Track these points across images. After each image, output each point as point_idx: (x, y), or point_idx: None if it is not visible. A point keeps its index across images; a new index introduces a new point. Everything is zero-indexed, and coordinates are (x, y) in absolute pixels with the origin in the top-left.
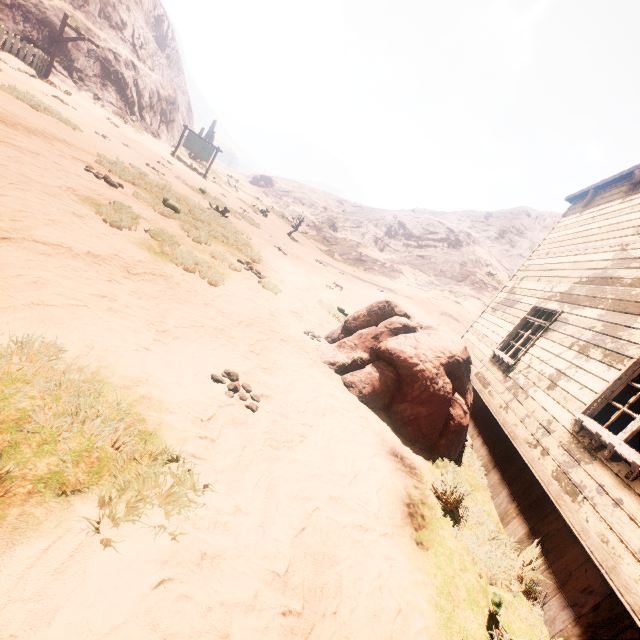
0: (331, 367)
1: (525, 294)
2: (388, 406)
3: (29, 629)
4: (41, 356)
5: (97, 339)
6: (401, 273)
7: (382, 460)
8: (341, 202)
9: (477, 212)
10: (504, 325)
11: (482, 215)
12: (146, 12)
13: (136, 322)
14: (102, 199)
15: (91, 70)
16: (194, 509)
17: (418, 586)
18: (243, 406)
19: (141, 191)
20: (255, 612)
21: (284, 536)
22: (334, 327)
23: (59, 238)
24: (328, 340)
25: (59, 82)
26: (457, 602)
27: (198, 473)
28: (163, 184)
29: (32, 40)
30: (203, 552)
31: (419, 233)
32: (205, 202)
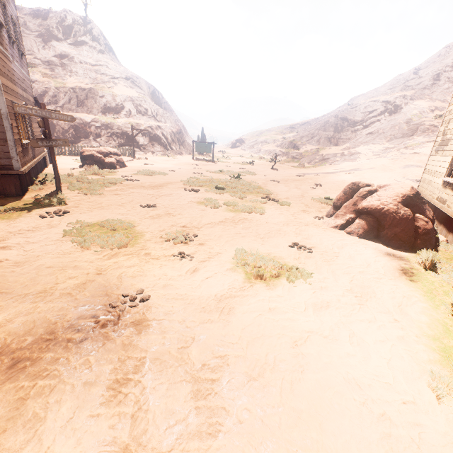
0: (336, 228)
1: (452, 133)
2: (377, 236)
3: (291, 299)
4: (243, 253)
5: (248, 245)
6: (358, 153)
7: (381, 257)
8: (292, 127)
9: (405, 73)
10: (445, 159)
11: (410, 73)
12: (147, 94)
13: (252, 237)
14: (200, 199)
15: (145, 141)
16: (311, 279)
17: (413, 291)
18: (306, 252)
19: (205, 188)
20: (345, 296)
21: (345, 282)
22: (327, 209)
23: (209, 220)
24: (328, 217)
25: (138, 156)
26: (437, 294)
27: (306, 270)
28: (207, 179)
29: (122, 144)
30: (321, 286)
31: (360, 118)
32: (226, 176)
